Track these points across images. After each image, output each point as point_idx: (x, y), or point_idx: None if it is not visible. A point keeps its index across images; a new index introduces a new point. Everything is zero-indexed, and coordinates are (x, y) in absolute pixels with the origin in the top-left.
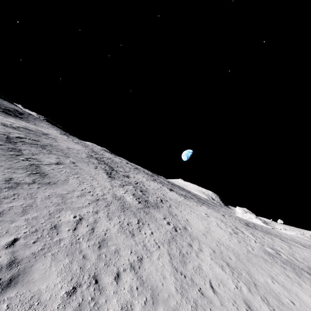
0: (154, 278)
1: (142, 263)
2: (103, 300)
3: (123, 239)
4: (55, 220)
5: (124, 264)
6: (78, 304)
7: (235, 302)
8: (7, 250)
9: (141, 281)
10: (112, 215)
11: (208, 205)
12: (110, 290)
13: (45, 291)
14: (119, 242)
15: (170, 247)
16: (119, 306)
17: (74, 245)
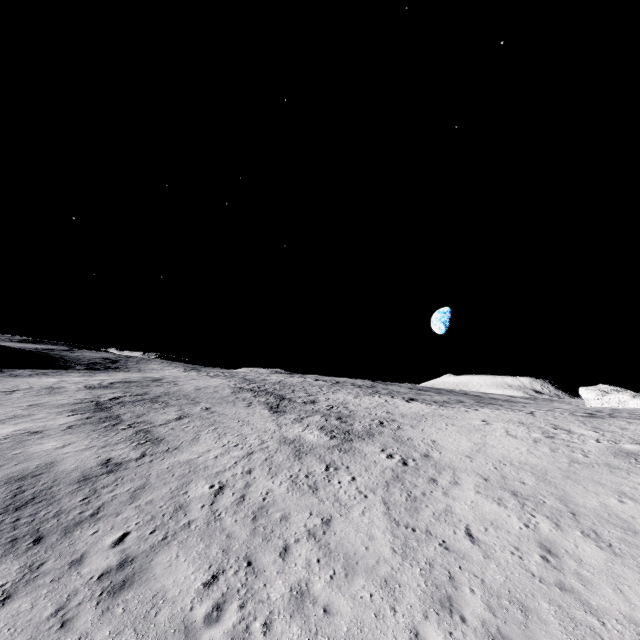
0: (352, 542)
1: (329, 525)
2: (260, 584)
3: (296, 500)
4: (180, 499)
5: (296, 533)
6: (221, 594)
7: (518, 548)
8: (115, 548)
9: (326, 550)
10: (277, 469)
11: (498, 405)
12: (272, 571)
13: (173, 587)
14: (289, 505)
15: (389, 492)
16: (287, 587)
17: (212, 524)
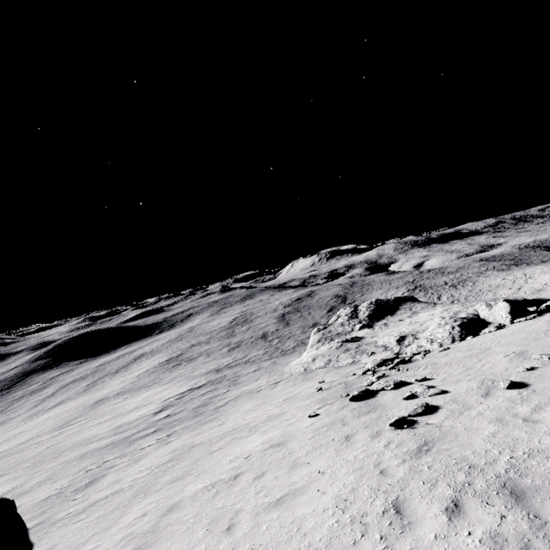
0: None
1: None
2: None
3: None
4: None
5: None
6: None
7: None
8: None
9: None
10: (17, 422)
11: (170, 368)
12: None
13: None
14: None
15: None
16: None
17: None
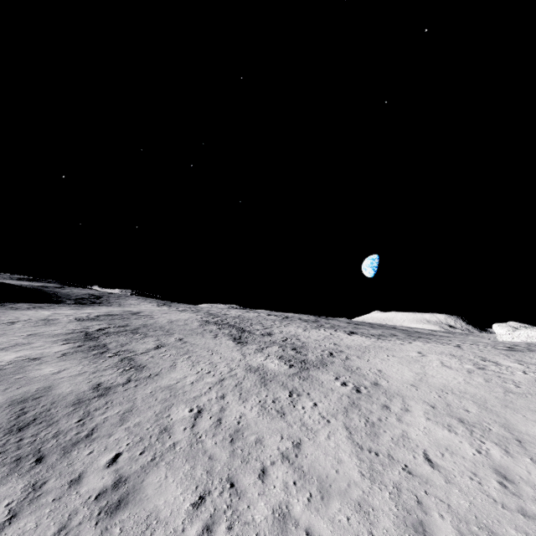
0: (323, 466)
1: (300, 449)
2: (244, 506)
3: (267, 424)
4: (164, 421)
5: (271, 456)
6: (209, 515)
7: (475, 474)
8: (109, 469)
9: (300, 472)
10: (247, 394)
11: (427, 338)
12: (253, 492)
13: (164, 507)
14: (261, 428)
15: (349, 418)
16: (269, 509)
17: (195, 446)
